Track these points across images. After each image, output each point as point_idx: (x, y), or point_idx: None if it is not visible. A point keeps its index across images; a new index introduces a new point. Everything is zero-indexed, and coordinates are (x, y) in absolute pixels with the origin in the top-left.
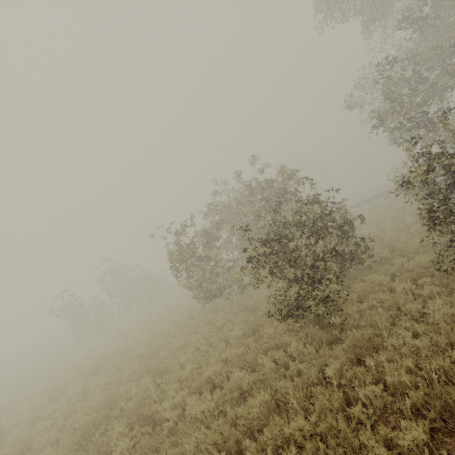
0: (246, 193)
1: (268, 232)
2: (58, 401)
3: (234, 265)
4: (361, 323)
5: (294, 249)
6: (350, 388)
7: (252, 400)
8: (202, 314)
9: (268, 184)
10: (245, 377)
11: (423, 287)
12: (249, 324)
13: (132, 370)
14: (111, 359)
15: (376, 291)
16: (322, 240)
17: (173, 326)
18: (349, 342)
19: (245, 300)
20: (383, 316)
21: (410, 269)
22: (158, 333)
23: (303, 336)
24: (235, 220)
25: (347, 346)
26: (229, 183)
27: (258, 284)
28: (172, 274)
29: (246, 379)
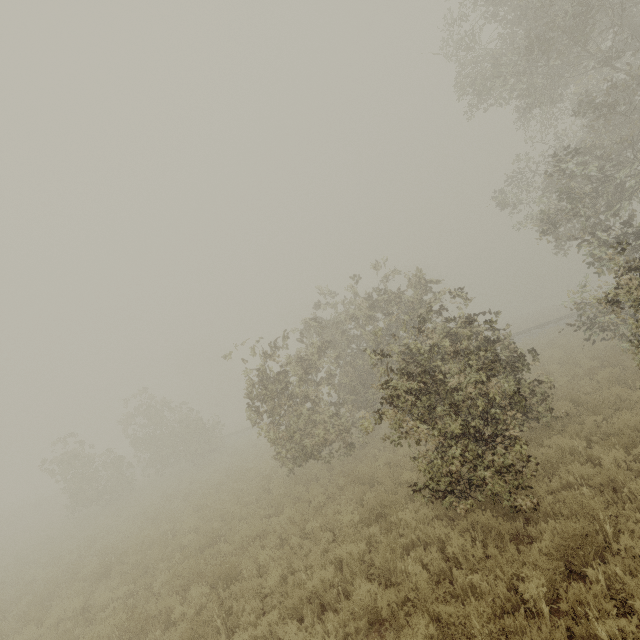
0: (364, 307)
1: (408, 362)
2: (39, 623)
3: (338, 411)
4: (561, 510)
5: (455, 389)
6: (583, 620)
7: (408, 636)
8: (284, 485)
9: (396, 297)
10: (380, 593)
11: (639, 460)
12: (368, 504)
13: (174, 573)
14: (134, 552)
15: (568, 461)
16: (494, 378)
17: (237, 503)
18: (554, 540)
19: (354, 466)
20: (595, 500)
21: (614, 431)
22: (210, 512)
23: (463, 528)
24: (341, 346)
25: (550, 547)
26: (334, 293)
27: (400, 437)
28: (247, 418)
29: (384, 598)
